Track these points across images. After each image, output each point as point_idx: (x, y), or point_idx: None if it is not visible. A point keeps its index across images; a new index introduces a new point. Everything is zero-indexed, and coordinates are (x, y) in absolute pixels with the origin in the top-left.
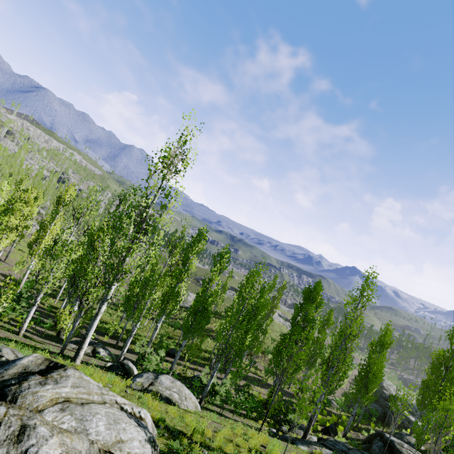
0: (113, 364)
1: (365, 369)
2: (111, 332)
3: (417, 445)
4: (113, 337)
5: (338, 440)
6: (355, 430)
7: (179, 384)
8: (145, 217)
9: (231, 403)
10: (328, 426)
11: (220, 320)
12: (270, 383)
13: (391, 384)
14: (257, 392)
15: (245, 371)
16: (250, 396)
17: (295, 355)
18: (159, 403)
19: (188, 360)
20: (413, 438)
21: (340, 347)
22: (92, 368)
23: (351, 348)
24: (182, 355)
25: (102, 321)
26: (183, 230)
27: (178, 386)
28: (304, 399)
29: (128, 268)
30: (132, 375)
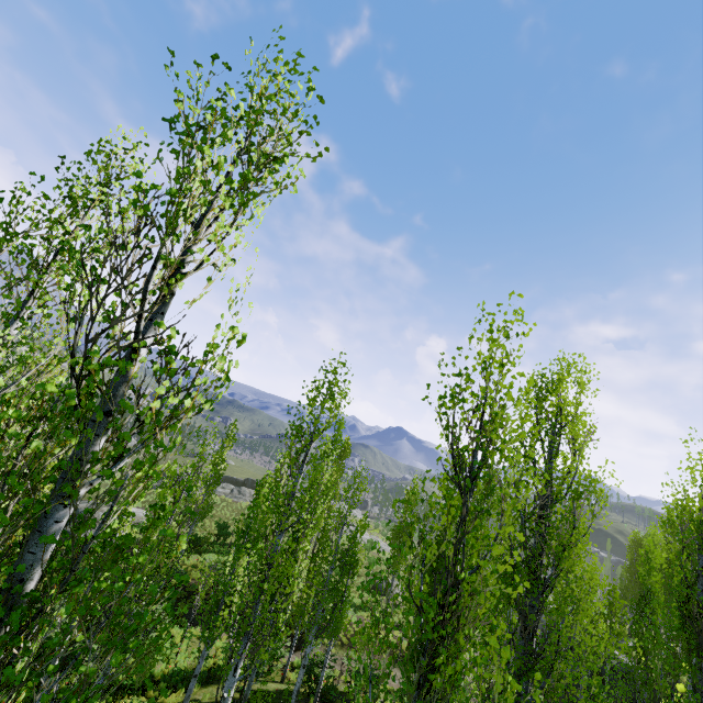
0: None
1: None
2: None
3: None
4: None
5: None
6: None
7: None
8: None
9: None
10: None
11: (206, 558)
12: None
13: None
14: None
15: None
16: None
17: None
18: None
19: None
20: None
21: None
22: None
23: None
24: None
25: None
26: None
27: None
28: None
29: None
30: None
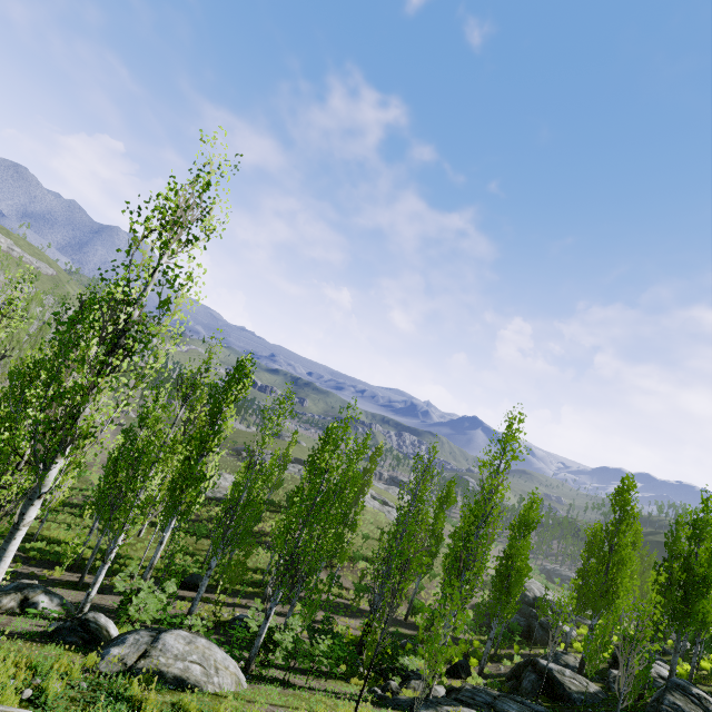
0: (62, 625)
1: (506, 565)
2: (67, 559)
3: (579, 668)
4: (75, 568)
5: (477, 687)
6: (494, 660)
7: (203, 643)
8: (125, 324)
9: (304, 659)
10: (456, 664)
11: (278, 514)
12: (364, 608)
13: (534, 581)
14: (344, 627)
15: (327, 598)
16: (336, 640)
17: (413, 559)
18: (156, 697)
19: (223, 590)
20: (572, 656)
21: (477, 535)
22: (6, 644)
23: (492, 535)
24: (213, 582)
25: (51, 541)
26: (208, 358)
27: (201, 648)
28: (438, 637)
29: (89, 426)
30: (105, 641)
